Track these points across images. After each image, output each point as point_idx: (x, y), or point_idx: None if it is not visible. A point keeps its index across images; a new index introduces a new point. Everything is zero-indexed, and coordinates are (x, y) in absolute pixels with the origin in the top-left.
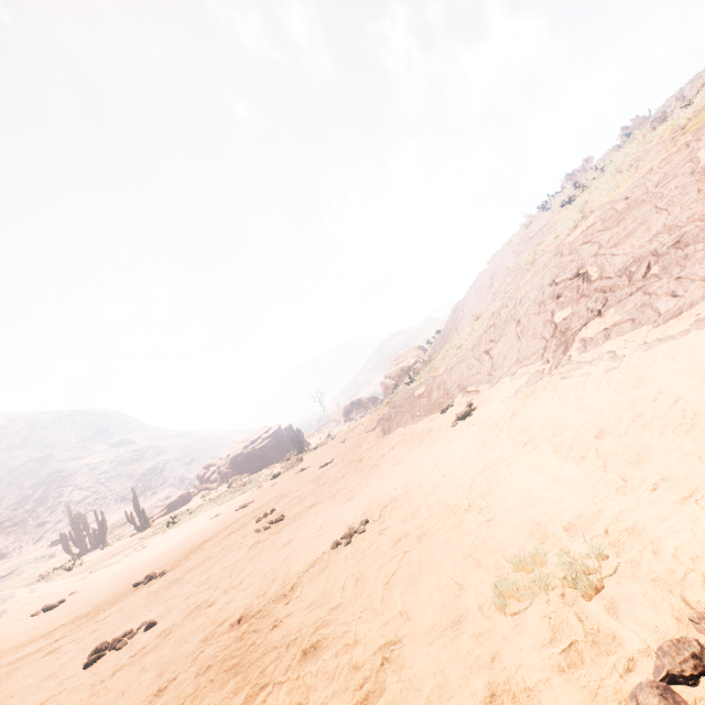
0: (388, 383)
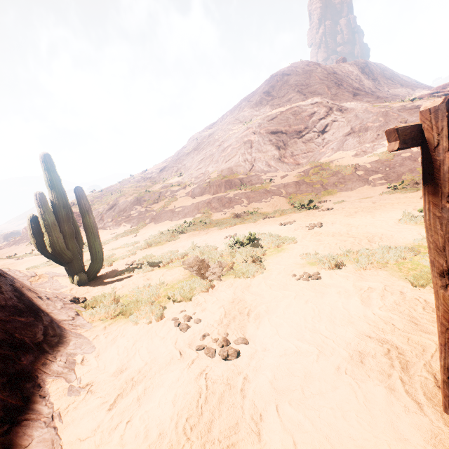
0: (24, 231)
